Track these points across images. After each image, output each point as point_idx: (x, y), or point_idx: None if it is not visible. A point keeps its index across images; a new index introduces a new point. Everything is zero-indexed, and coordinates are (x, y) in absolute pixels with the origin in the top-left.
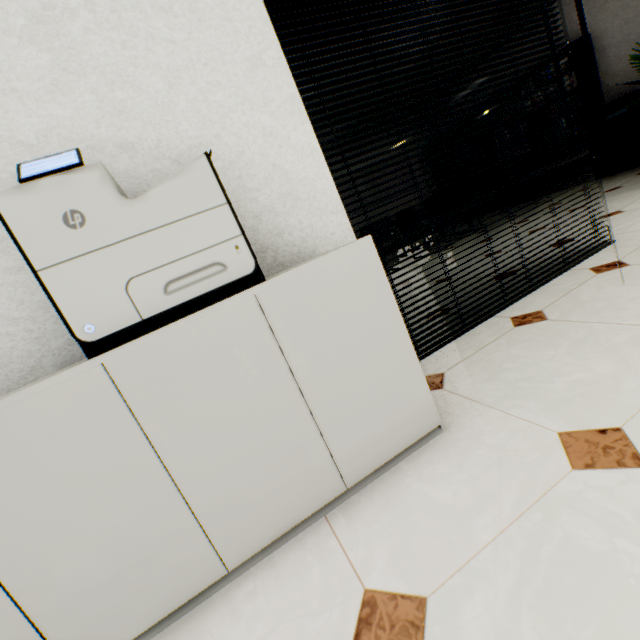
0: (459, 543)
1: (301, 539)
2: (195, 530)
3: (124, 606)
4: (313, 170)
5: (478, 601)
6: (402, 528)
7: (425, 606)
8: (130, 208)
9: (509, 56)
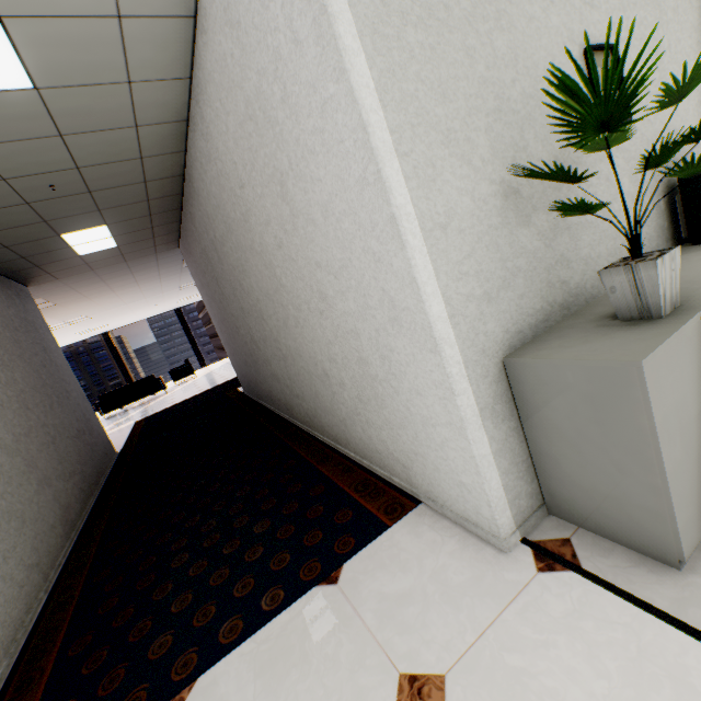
0: None
1: None
2: None
3: None
4: None
5: None
6: None
7: None
8: None
9: None
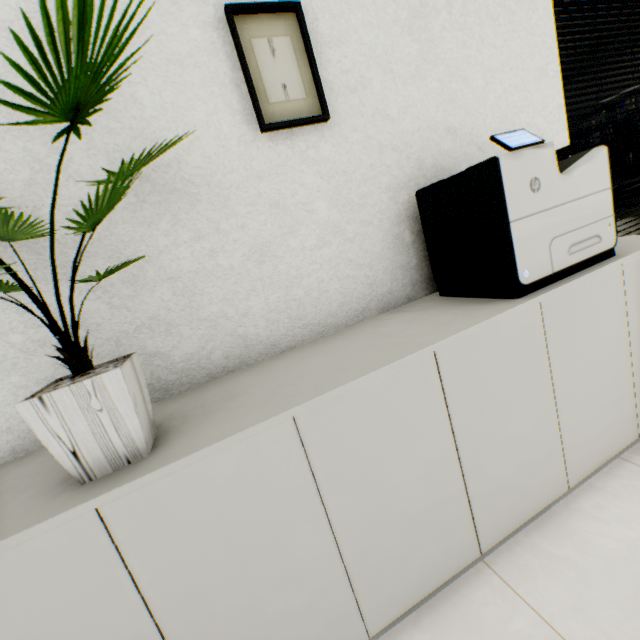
0: None
1: (610, 472)
2: (558, 450)
3: (513, 502)
4: None
5: None
6: None
7: None
8: (562, 182)
9: None
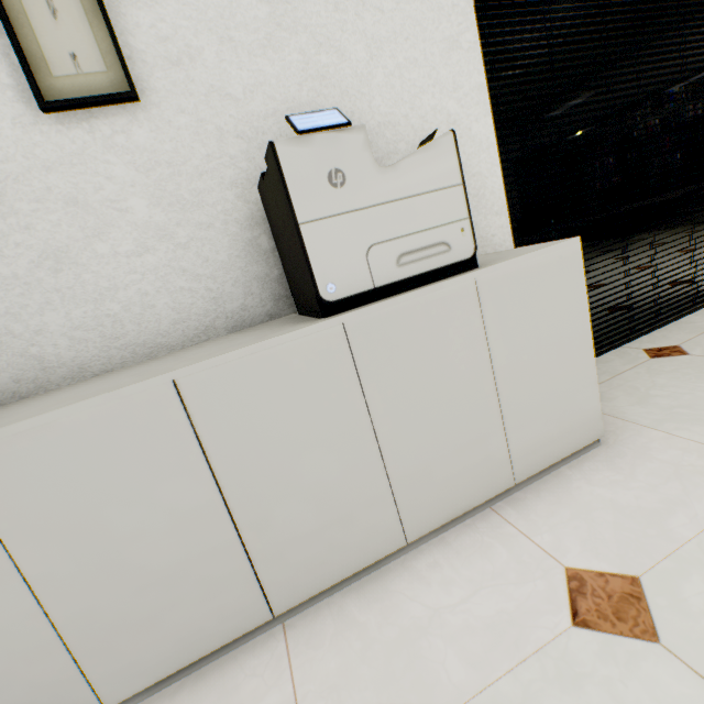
0: (658, 537)
1: (471, 525)
2: (388, 498)
3: (321, 558)
4: (486, 166)
5: (697, 581)
6: (586, 522)
7: (639, 583)
8: (382, 175)
9: (680, 73)
